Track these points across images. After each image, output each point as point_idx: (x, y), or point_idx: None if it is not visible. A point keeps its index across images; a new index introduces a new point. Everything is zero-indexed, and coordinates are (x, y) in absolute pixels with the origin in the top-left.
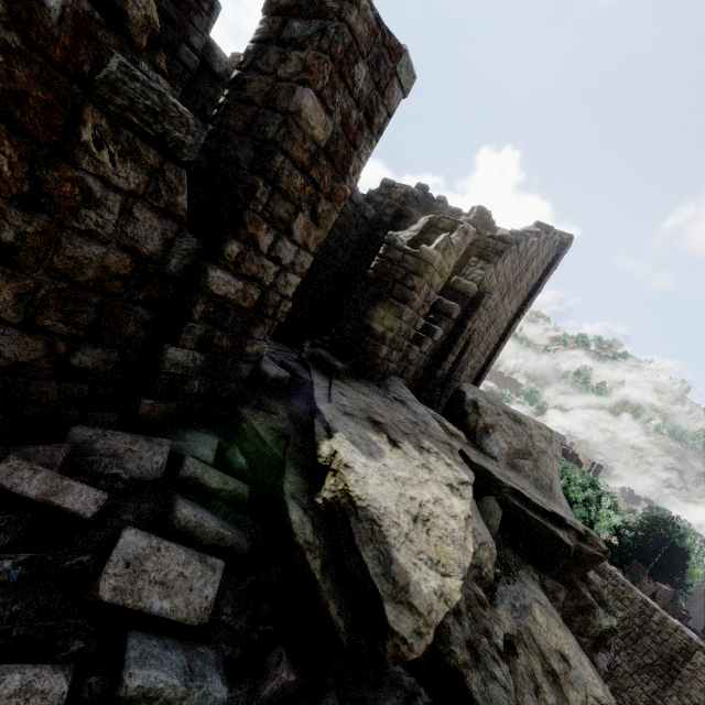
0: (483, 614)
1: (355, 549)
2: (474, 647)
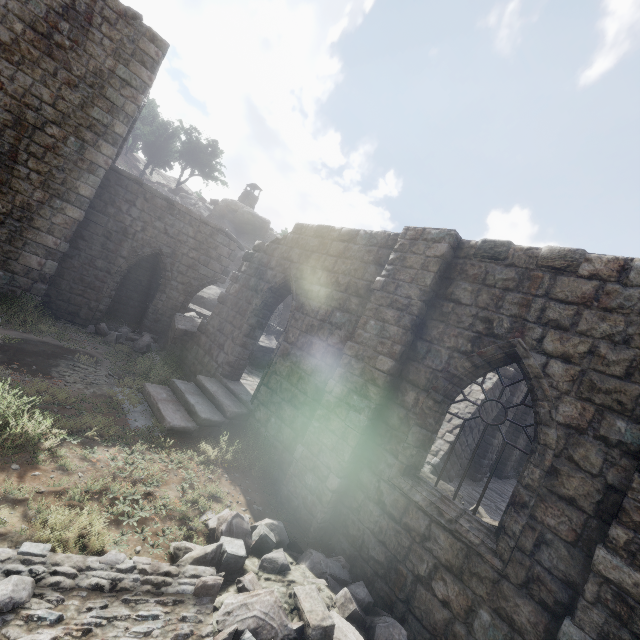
0: None
1: None
2: None
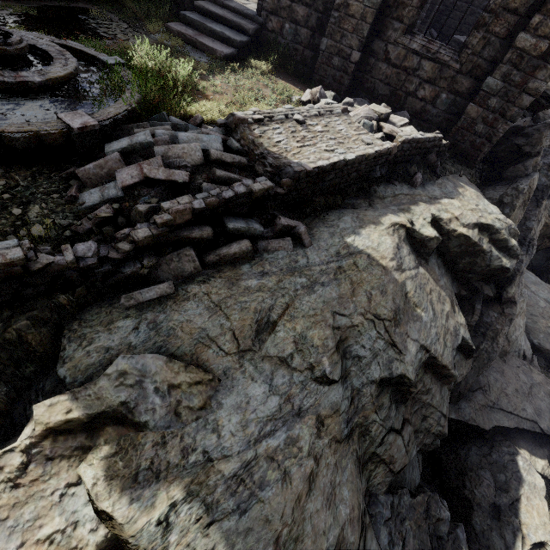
0: (544, 112)
1: (544, 92)
2: (543, 118)
